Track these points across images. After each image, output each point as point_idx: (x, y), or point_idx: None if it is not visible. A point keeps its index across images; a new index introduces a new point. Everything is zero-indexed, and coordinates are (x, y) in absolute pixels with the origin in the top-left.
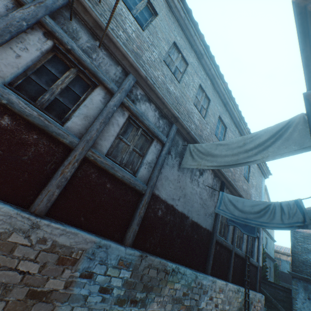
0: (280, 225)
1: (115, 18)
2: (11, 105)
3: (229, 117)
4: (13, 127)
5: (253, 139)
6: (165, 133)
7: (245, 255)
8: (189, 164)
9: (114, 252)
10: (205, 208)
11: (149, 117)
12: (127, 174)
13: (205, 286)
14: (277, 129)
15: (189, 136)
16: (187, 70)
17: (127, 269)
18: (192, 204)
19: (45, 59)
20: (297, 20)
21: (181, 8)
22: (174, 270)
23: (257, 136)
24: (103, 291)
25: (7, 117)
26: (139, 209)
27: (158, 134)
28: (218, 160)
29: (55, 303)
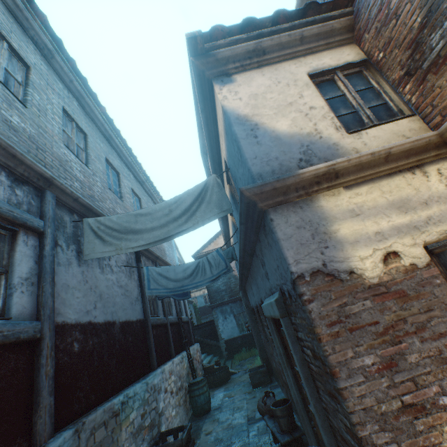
0: (212, 279)
1: None
2: None
3: (118, 158)
4: None
5: (179, 204)
6: (37, 211)
7: (177, 318)
8: (102, 252)
9: None
10: (129, 296)
11: None
12: None
13: (158, 385)
14: (199, 192)
15: (78, 204)
16: (33, 79)
17: None
18: (114, 301)
19: None
20: (197, 80)
21: None
22: (124, 403)
23: (181, 200)
24: None
25: None
26: (43, 368)
27: (24, 219)
28: (146, 237)
29: None
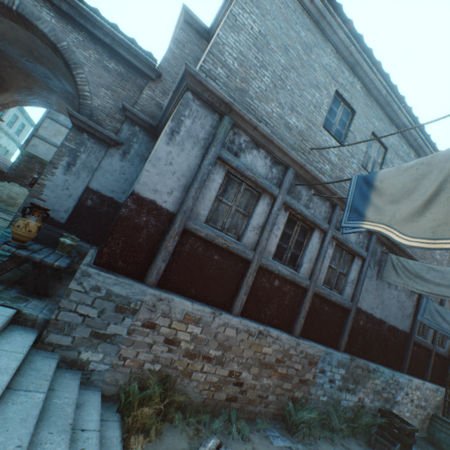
0: None
1: (321, 154)
2: (279, 273)
3: None
4: (279, 285)
5: None
6: (364, 246)
7: (448, 354)
8: (393, 280)
9: (335, 356)
10: (402, 310)
11: (351, 237)
12: (338, 297)
13: (401, 383)
14: None
15: (388, 241)
16: (386, 158)
17: (342, 368)
18: (389, 309)
19: (284, 225)
20: None
21: (382, 86)
22: (374, 369)
23: None
24: (330, 381)
25: (276, 280)
26: (347, 323)
27: (359, 252)
28: (430, 287)
29: (309, 386)
